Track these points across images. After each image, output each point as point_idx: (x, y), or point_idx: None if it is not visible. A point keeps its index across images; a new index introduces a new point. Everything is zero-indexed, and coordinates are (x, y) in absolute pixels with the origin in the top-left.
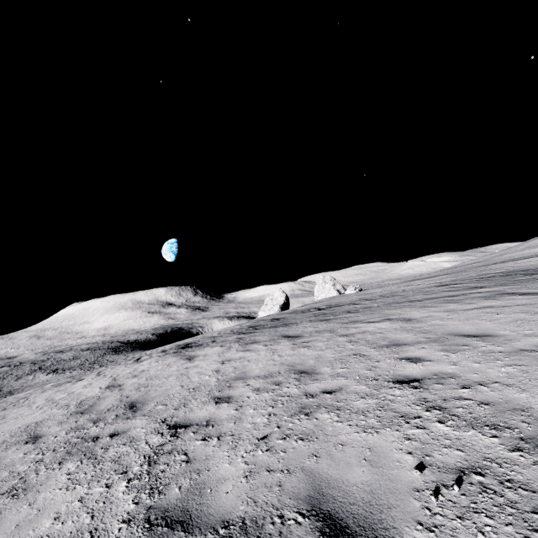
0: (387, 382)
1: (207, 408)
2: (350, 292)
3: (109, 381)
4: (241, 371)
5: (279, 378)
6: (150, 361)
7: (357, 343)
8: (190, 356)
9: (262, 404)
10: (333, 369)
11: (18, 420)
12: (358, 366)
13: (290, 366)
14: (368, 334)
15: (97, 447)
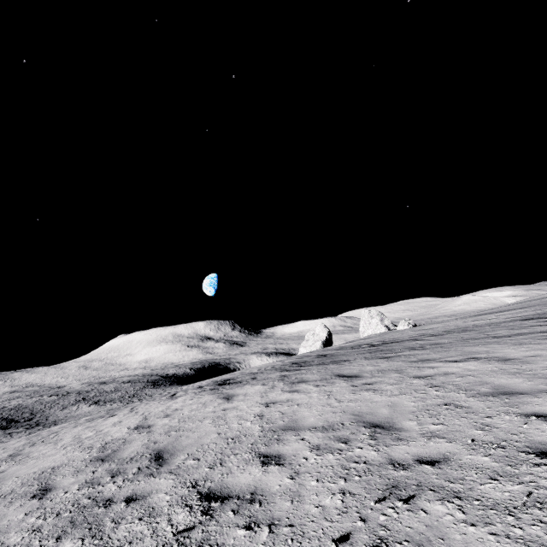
0: (525, 454)
1: (250, 471)
2: (402, 327)
3: (139, 419)
4: (291, 418)
5: (344, 433)
6: (185, 399)
7: (443, 388)
8: (228, 395)
9: (328, 473)
10: (421, 424)
11: (37, 462)
12: (459, 422)
13: (356, 415)
14: (454, 376)
15: (106, 518)
